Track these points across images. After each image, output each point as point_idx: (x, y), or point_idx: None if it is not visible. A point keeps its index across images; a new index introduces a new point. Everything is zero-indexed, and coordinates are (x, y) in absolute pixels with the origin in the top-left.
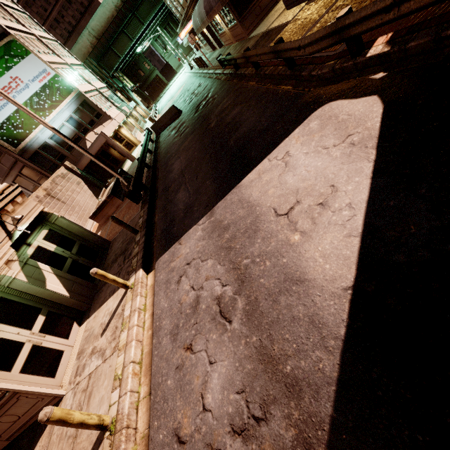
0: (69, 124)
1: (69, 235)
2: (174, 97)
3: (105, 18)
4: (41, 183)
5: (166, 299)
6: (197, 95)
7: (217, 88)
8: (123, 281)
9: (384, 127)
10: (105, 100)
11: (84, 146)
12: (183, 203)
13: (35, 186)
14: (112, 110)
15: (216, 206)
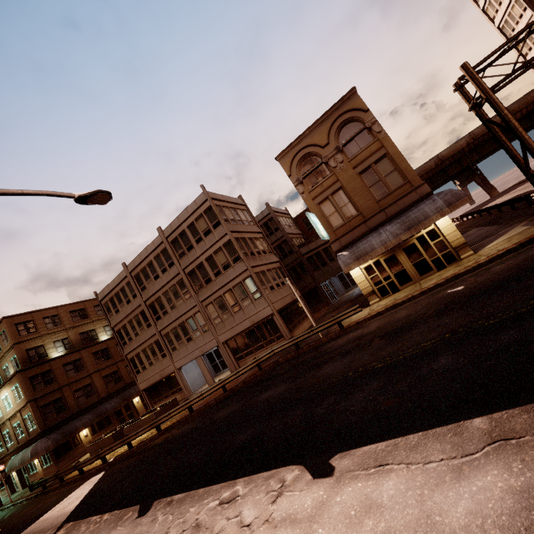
0: None
1: None
2: None
3: None
4: None
5: None
6: None
7: (18, 508)
8: None
9: (102, 476)
10: None
11: None
12: None
13: None
14: None
15: None
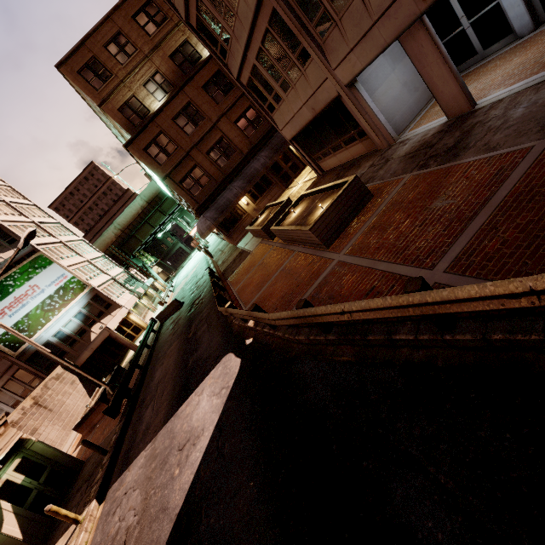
0: (77, 318)
1: (42, 460)
2: (187, 276)
3: (131, 215)
4: (32, 385)
5: (101, 532)
6: (197, 289)
7: (208, 290)
8: (75, 515)
9: (232, 388)
10: (118, 287)
11: (87, 339)
12: (146, 423)
13: (25, 389)
14: (124, 296)
15: (160, 432)
